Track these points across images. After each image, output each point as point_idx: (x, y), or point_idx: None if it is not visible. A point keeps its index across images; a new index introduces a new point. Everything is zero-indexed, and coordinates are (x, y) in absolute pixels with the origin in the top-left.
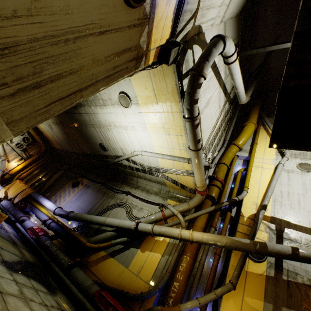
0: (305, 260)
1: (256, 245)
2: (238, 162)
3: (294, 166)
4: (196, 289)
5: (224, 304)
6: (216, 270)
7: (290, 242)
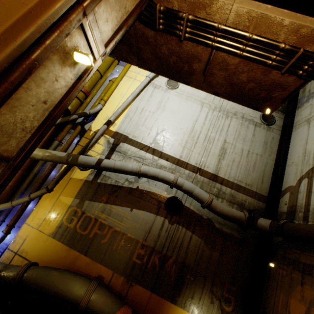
0: (105, 169)
1: (69, 158)
2: (119, 70)
3: (164, 82)
4: (22, 194)
5: (41, 203)
6: (46, 178)
7: (119, 154)
